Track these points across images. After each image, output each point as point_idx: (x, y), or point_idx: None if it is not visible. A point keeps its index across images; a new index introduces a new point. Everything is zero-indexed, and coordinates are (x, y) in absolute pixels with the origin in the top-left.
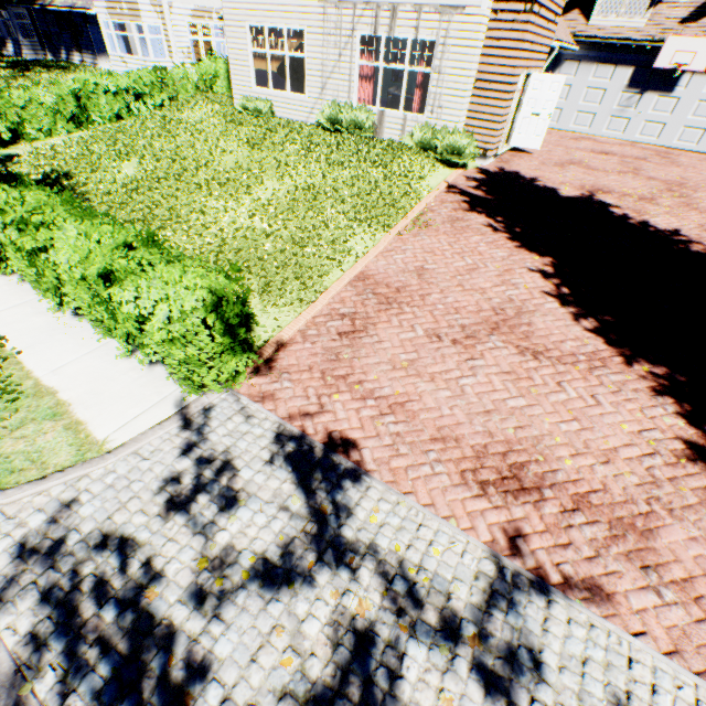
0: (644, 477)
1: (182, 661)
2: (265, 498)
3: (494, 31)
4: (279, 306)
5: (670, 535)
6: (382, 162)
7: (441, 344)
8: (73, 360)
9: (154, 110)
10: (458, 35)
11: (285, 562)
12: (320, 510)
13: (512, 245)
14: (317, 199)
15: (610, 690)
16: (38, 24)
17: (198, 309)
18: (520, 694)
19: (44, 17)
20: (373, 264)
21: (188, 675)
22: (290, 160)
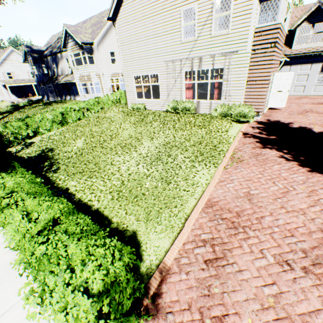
0: None
1: None
2: None
3: (254, 58)
4: (158, 232)
5: None
6: (203, 125)
7: (294, 273)
8: (14, 303)
9: (95, 114)
10: (235, 63)
11: None
12: None
13: (304, 169)
14: (171, 149)
15: None
16: (56, 88)
17: (94, 303)
18: None
19: (58, 86)
20: (214, 192)
21: None
22: (155, 130)
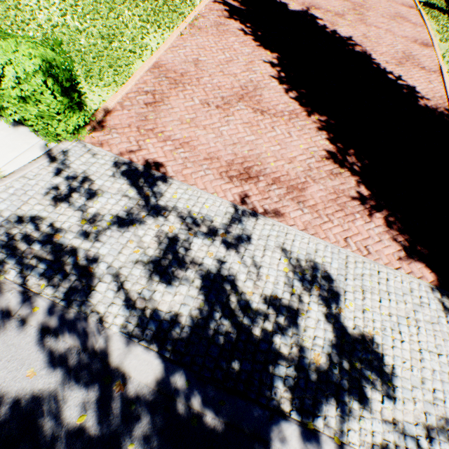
0: (306, 168)
1: (84, 258)
2: (113, 192)
3: None
4: (101, 87)
5: (311, 190)
6: None
7: (210, 109)
8: None
9: None
10: None
11: (129, 217)
12: (145, 194)
13: (255, 45)
14: (115, 2)
15: (277, 243)
16: None
17: (37, 73)
18: (241, 248)
19: None
20: (164, 56)
21: (88, 262)
22: None
